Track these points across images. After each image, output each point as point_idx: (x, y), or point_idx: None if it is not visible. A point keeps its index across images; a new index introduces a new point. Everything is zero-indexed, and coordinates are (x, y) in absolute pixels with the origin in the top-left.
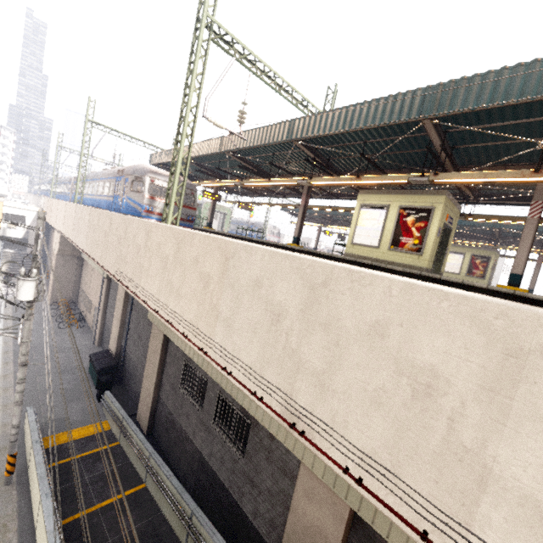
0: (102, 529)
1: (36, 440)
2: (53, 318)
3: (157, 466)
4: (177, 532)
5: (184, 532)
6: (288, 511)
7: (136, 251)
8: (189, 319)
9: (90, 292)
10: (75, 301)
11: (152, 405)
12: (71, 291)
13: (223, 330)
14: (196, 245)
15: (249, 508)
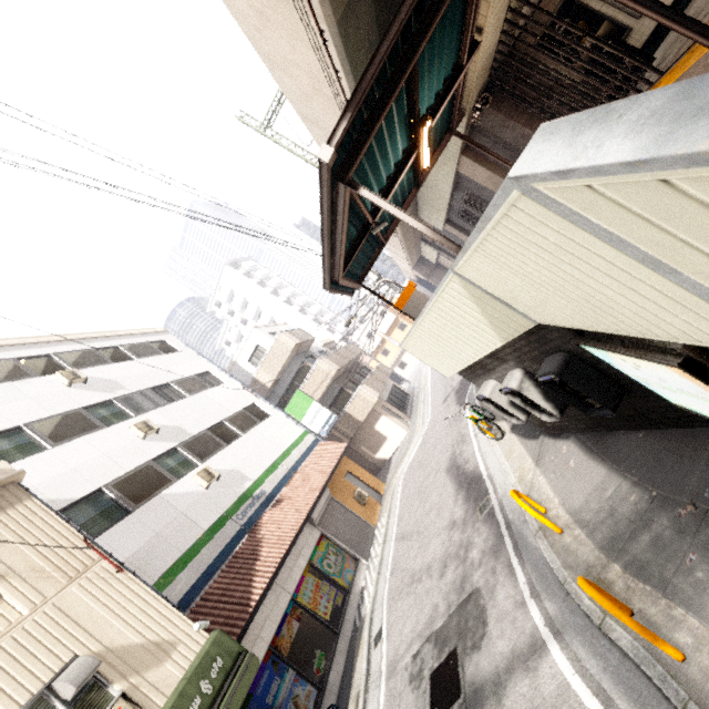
0: None
1: None
2: None
3: None
4: None
5: None
6: None
7: None
8: None
9: None
10: None
11: None
12: None
13: None
14: None
15: None
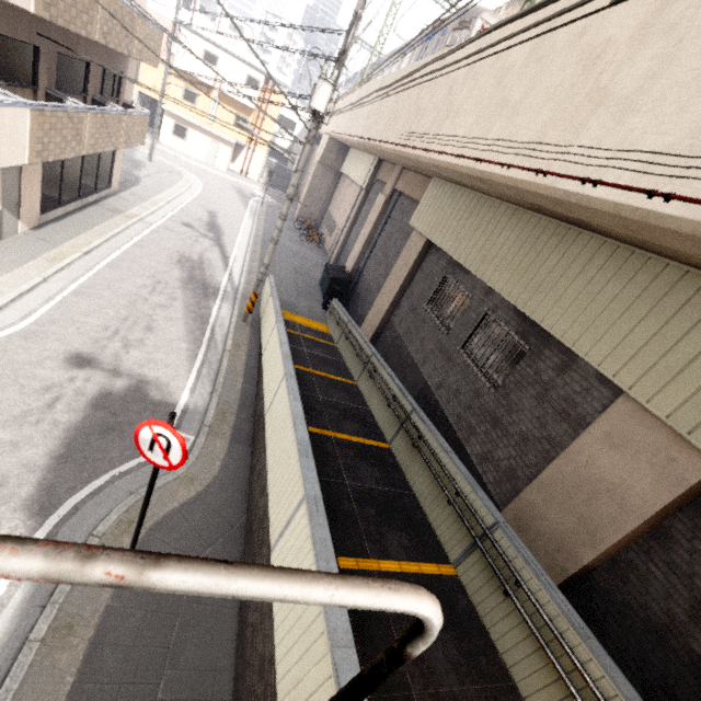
0: (314, 386)
1: (274, 293)
2: (297, 231)
3: (379, 364)
4: (384, 429)
5: (394, 429)
6: (547, 463)
7: (447, 91)
8: (525, 138)
9: (338, 213)
10: (317, 225)
11: (378, 327)
12: (318, 212)
13: (607, 120)
14: (593, 6)
15: (477, 450)
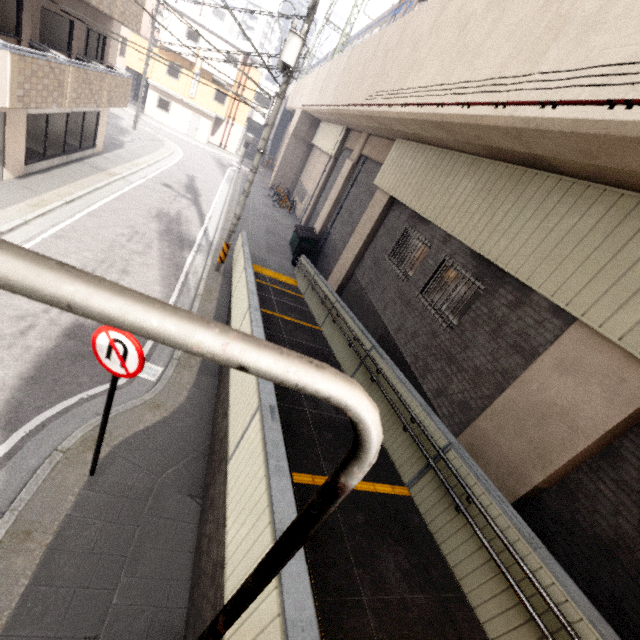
0: (279, 328)
1: (245, 244)
2: (270, 198)
3: (342, 309)
4: (345, 367)
5: (354, 366)
6: (500, 394)
7: (411, 48)
8: (486, 76)
9: (308, 181)
10: (290, 194)
11: (343, 280)
12: (290, 181)
13: (568, 44)
14: None
15: (432, 386)
